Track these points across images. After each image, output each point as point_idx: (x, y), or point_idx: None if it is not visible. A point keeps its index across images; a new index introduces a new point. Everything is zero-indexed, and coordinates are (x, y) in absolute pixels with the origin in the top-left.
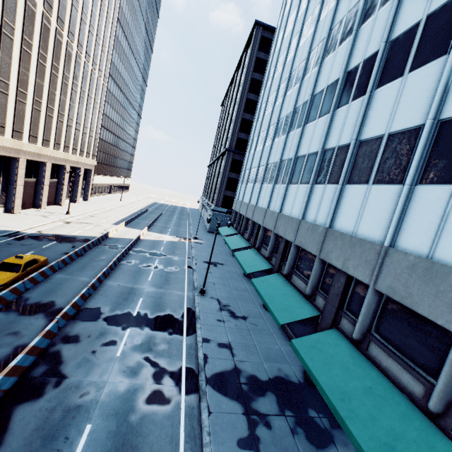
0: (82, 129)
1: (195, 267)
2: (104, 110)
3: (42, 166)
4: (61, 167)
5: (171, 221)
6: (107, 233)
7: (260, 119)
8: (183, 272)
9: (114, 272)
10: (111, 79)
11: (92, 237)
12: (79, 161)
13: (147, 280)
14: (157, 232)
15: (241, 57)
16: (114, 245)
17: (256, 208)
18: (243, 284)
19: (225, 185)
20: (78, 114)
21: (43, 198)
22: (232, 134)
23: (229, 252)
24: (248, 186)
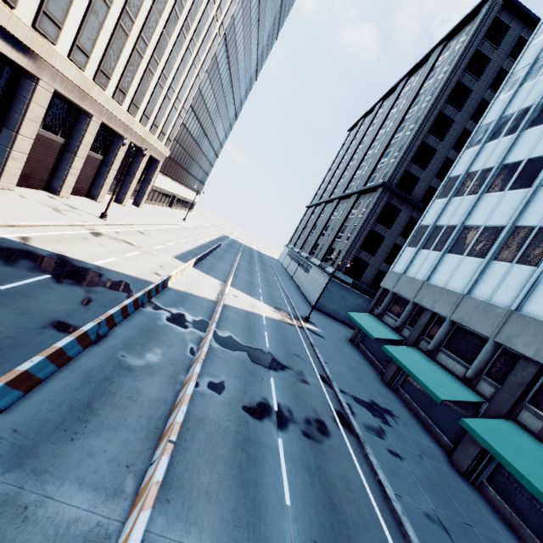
0: (167, 90)
1: (357, 424)
2: (201, 83)
3: (83, 120)
4: (115, 138)
5: (255, 272)
6: (168, 278)
7: (499, 139)
8: (343, 446)
9: (183, 447)
10: (224, 42)
11: (134, 280)
12: (146, 139)
13: (285, 508)
14: (245, 290)
15: (426, 55)
16: (177, 312)
17: (521, 319)
18: (494, 528)
19: (362, 240)
20: (169, 60)
21: (68, 177)
22: (399, 162)
23: (371, 368)
24: (456, 257)
